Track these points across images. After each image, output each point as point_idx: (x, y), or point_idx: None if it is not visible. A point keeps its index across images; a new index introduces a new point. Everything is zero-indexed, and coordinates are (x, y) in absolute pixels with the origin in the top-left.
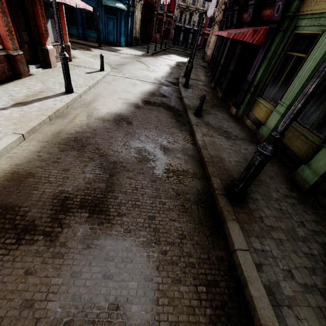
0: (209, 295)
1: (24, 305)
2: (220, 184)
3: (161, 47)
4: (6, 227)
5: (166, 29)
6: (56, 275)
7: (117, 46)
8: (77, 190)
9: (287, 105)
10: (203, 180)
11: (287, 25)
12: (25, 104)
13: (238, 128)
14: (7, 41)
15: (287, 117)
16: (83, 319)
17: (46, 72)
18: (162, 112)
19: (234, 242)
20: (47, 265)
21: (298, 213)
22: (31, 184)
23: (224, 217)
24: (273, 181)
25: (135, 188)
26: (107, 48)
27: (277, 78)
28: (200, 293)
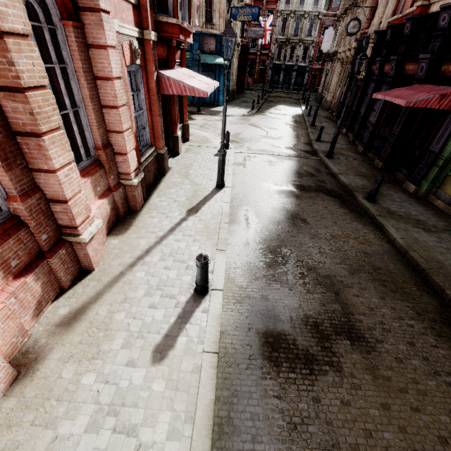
0: None
1: (365, 434)
2: None
3: (262, 96)
4: (291, 357)
5: (261, 70)
6: (369, 407)
7: (215, 106)
8: (318, 313)
9: None
10: (433, 293)
11: None
12: (196, 211)
13: (429, 213)
14: (160, 141)
15: None
16: (424, 450)
17: (178, 161)
18: (326, 200)
19: None
20: (354, 396)
21: None
22: (274, 309)
23: None
24: None
25: (370, 308)
26: (207, 112)
27: None
28: None
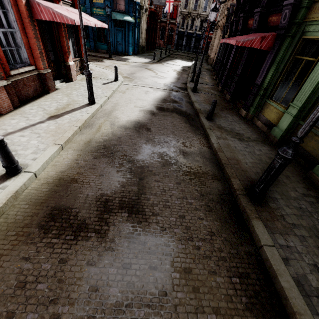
0: (243, 286)
1: (91, 290)
2: (240, 185)
3: (165, 53)
4: (64, 226)
5: (169, 35)
6: (111, 266)
7: (126, 55)
8: (114, 193)
9: (299, 107)
10: (223, 181)
11: (295, 31)
12: (57, 117)
13: (249, 129)
14: (39, 61)
15: (306, 124)
16: (139, 303)
17: (69, 85)
18: (175, 118)
19: (260, 238)
20: (103, 258)
21: (318, 211)
22: (76, 189)
23: (247, 216)
24: (290, 180)
25: (163, 190)
26: (117, 58)
27: (287, 80)
28: (235, 283)
